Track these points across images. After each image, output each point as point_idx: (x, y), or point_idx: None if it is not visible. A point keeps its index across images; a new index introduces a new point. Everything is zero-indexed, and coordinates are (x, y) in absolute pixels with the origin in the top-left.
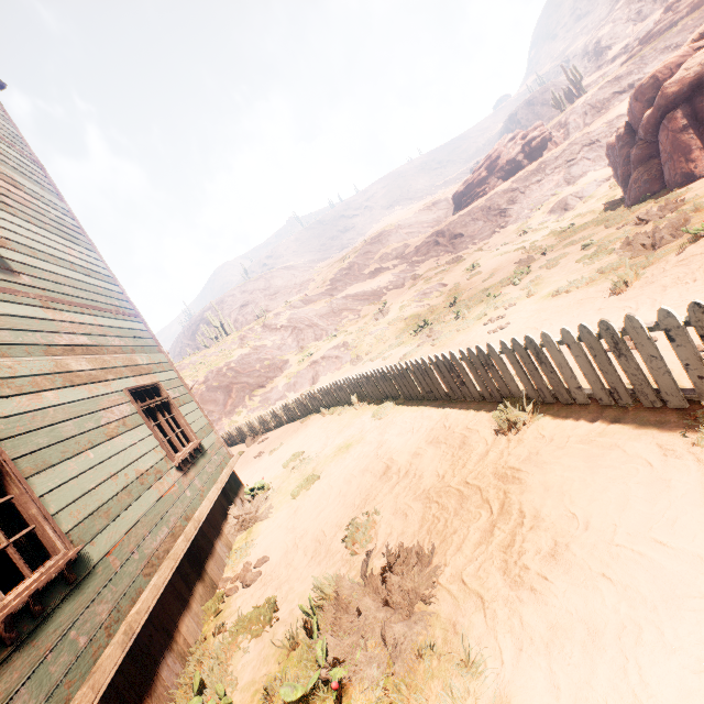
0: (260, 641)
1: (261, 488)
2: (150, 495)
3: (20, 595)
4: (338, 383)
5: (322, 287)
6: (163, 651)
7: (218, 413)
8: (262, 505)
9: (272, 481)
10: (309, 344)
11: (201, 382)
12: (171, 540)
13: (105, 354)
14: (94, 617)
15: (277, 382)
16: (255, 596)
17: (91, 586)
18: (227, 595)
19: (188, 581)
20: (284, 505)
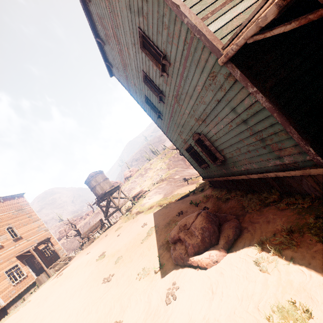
0: None
1: None
2: None
3: None
4: None
5: None
6: None
7: (185, 166)
8: None
9: None
10: None
11: (169, 161)
12: None
13: None
14: None
15: None
16: None
17: None
18: None
19: None
20: None
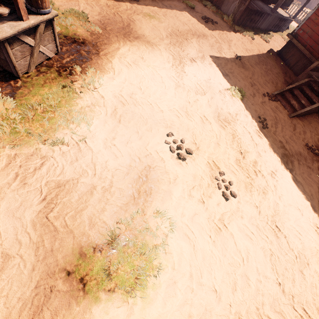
0: None
1: None
2: None
3: None
4: None
5: None
6: None
7: None
8: None
9: None
10: None
11: None
12: None
13: None
14: None
15: None
16: None
17: None
18: None
19: None
20: None
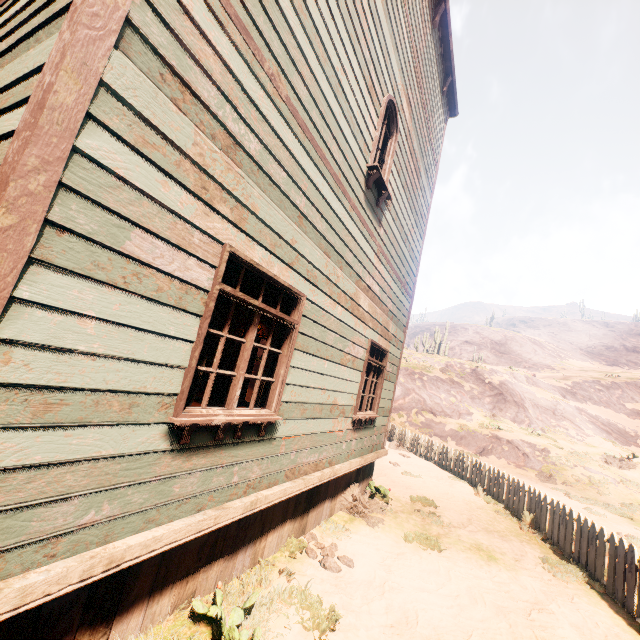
0: (303, 635)
1: (381, 494)
2: (328, 423)
3: (241, 415)
4: (519, 483)
5: (558, 382)
6: (251, 538)
7: None
8: (377, 512)
9: (393, 498)
10: (503, 418)
11: None
12: (312, 467)
13: (378, 307)
14: (249, 470)
15: (448, 421)
16: (324, 585)
17: (263, 449)
18: (306, 550)
19: (297, 507)
20: (392, 534)
